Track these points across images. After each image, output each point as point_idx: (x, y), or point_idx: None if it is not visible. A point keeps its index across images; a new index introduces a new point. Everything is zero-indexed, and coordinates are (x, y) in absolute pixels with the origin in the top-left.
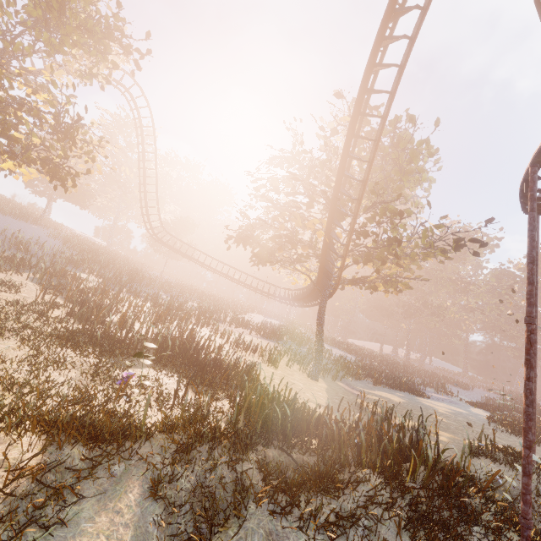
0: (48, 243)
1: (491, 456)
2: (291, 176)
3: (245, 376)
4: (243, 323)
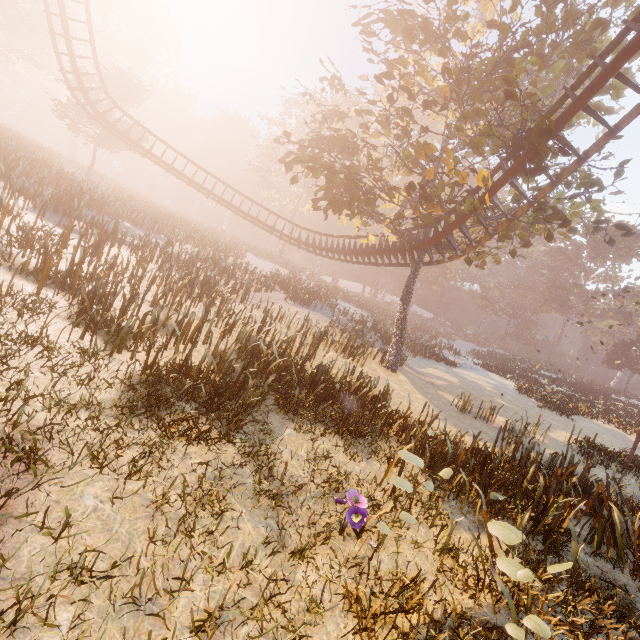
0: None
1: (601, 463)
2: (446, 69)
3: (415, 422)
4: (274, 285)
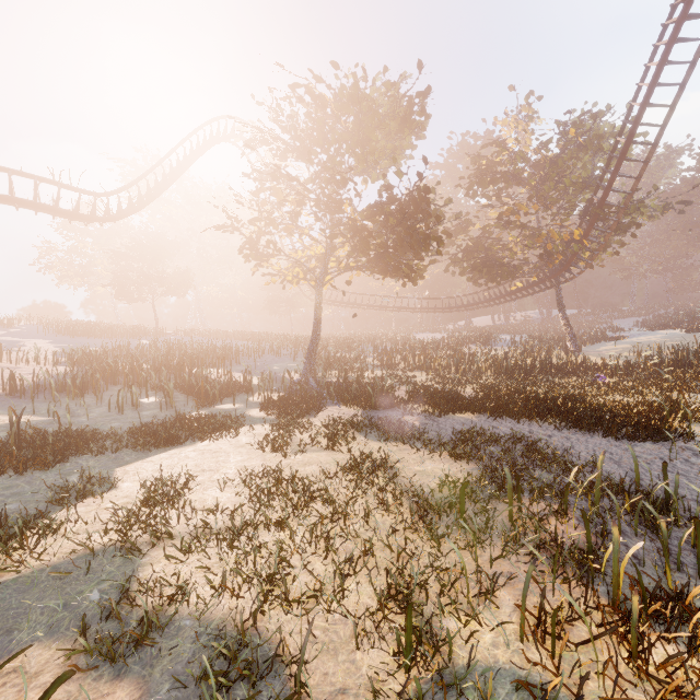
0: (250, 345)
1: None
2: (529, 197)
3: (608, 359)
4: (464, 341)
